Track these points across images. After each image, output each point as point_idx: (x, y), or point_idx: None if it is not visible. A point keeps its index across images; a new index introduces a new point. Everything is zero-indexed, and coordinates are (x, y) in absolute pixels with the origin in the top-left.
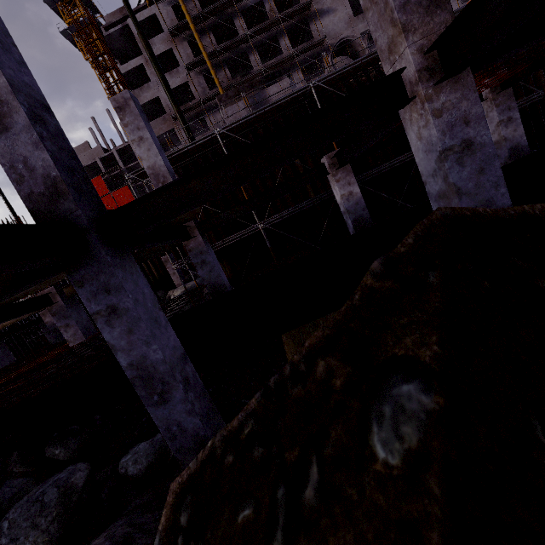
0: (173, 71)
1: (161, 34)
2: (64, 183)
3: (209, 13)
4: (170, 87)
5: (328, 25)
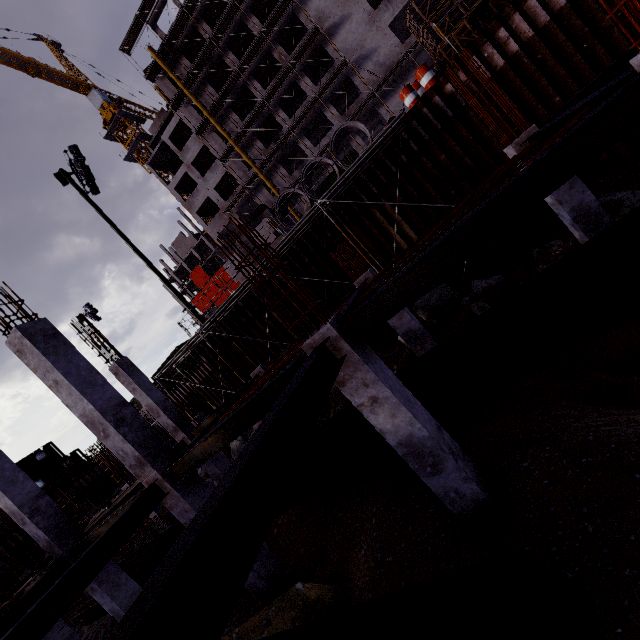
0: (212, 167)
1: (191, 136)
2: (52, 541)
3: (223, 95)
4: (215, 182)
5: (346, 38)
